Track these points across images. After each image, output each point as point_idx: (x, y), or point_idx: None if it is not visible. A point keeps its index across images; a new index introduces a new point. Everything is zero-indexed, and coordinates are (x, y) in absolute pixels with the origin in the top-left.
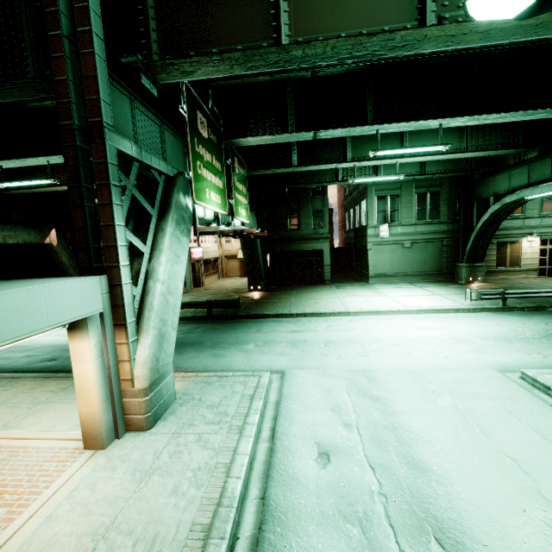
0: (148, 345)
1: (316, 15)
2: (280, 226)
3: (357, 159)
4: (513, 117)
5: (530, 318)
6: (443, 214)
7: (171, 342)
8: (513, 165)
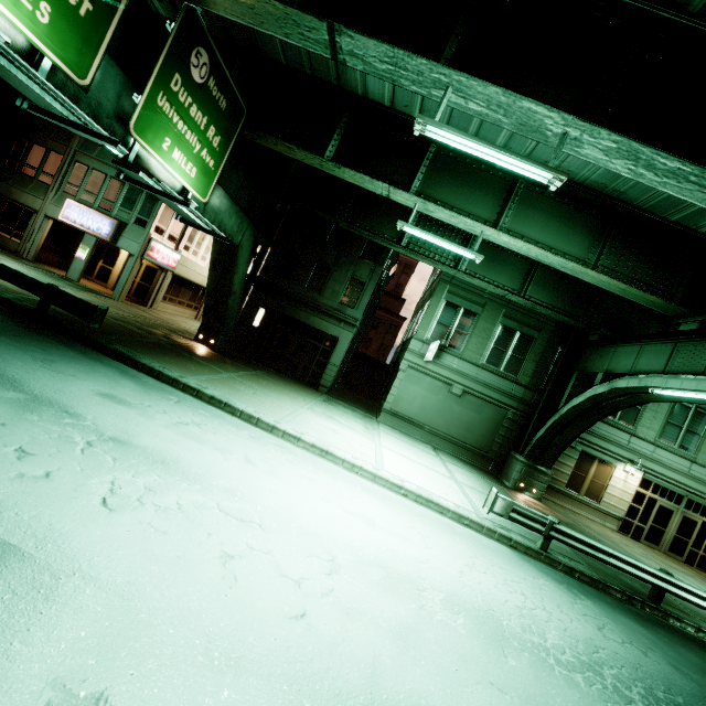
0: None
1: None
2: (297, 275)
3: (425, 198)
4: (700, 190)
5: (576, 599)
6: (526, 372)
7: None
8: (652, 335)
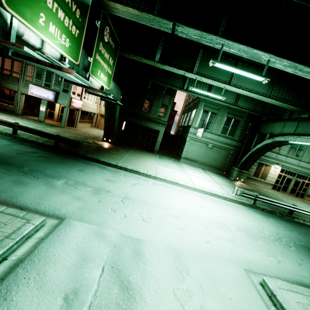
0: None
1: None
2: (138, 106)
3: (200, 74)
4: None
5: (268, 219)
6: (237, 135)
7: None
8: (289, 118)
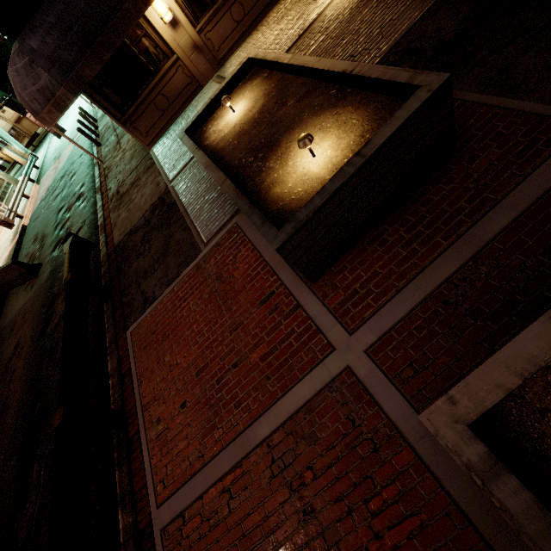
0: (16, 145)
1: None
2: None
3: None
4: None
5: None
6: None
7: (21, 145)
8: None
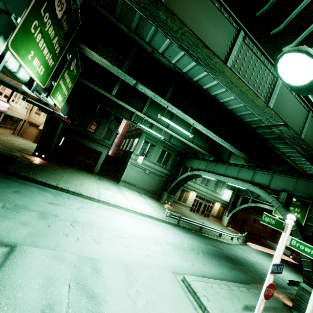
0: None
1: (183, 8)
2: (83, 125)
3: (147, 115)
4: (218, 139)
5: (187, 235)
6: (168, 165)
7: None
8: (203, 159)
